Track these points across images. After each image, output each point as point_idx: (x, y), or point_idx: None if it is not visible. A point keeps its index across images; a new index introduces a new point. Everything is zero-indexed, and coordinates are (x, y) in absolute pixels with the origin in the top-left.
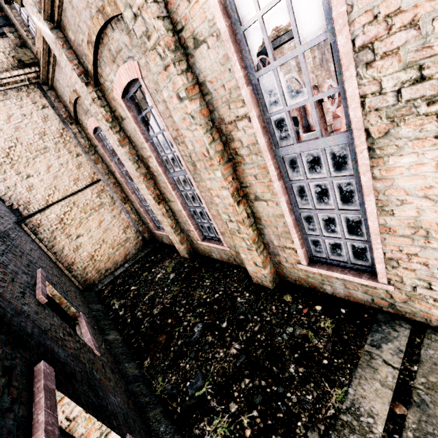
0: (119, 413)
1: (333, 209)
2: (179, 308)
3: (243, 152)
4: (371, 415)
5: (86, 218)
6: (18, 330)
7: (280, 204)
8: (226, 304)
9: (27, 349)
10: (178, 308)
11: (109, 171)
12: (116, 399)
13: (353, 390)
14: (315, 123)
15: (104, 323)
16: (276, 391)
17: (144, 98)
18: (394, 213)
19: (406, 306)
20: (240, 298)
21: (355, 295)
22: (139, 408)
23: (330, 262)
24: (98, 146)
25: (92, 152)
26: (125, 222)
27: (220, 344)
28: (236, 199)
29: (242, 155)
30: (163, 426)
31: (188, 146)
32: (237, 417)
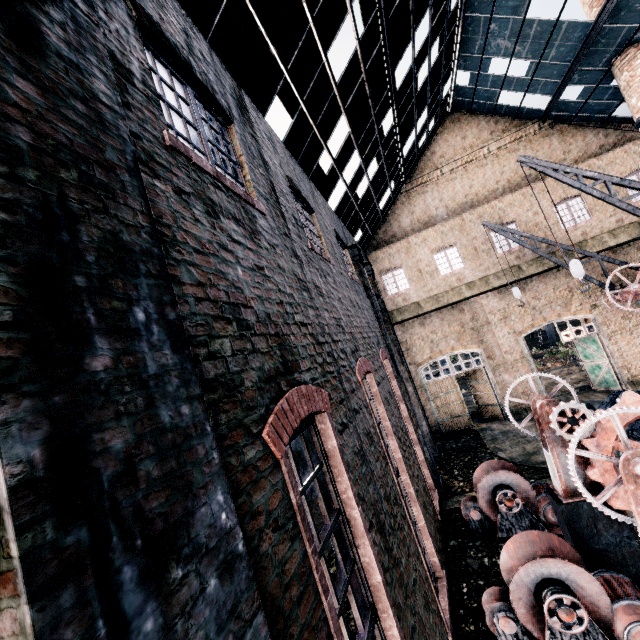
0: None
1: None
2: None
3: None
4: None
5: None
6: None
7: None
8: None
9: None
10: None
11: None
12: None
13: None
14: None
15: None
16: None
17: None
18: None
19: None
20: None
21: None
22: None
23: None
24: None
25: None
26: None
27: None
28: None
29: None
30: None
31: None
32: None
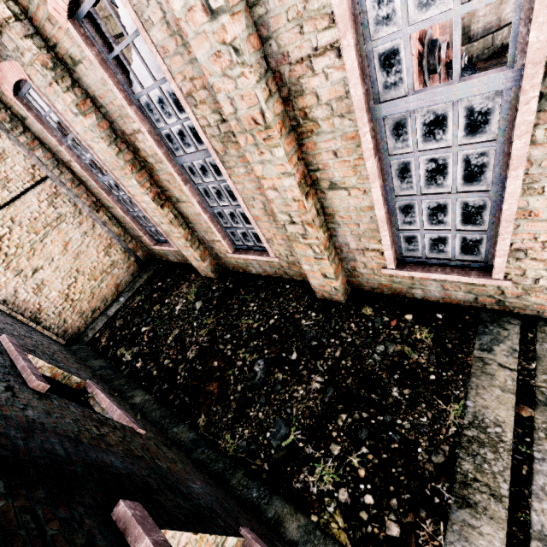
0: (212, 502)
1: (449, 193)
2: (224, 345)
3: (319, 113)
4: (497, 424)
5: (40, 241)
6: (49, 463)
7: (370, 192)
8: (288, 330)
9: (81, 489)
10: (223, 345)
11: (59, 161)
12: (197, 485)
13: (472, 402)
14: (455, 56)
15: (119, 383)
16: (382, 420)
17: (117, 18)
18: (545, 191)
19: (518, 301)
20: (305, 320)
21: (454, 297)
22: (217, 479)
23: (428, 261)
24: (28, 117)
25: (19, 129)
26: (104, 239)
27: (296, 380)
28: (304, 190)
29: (316, 118)
30: (254, 490)
31: (224, 107)
32: (344, 459)
